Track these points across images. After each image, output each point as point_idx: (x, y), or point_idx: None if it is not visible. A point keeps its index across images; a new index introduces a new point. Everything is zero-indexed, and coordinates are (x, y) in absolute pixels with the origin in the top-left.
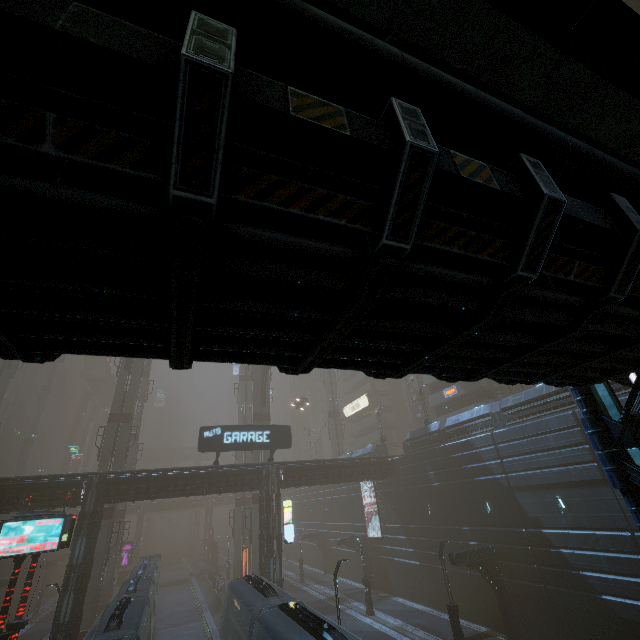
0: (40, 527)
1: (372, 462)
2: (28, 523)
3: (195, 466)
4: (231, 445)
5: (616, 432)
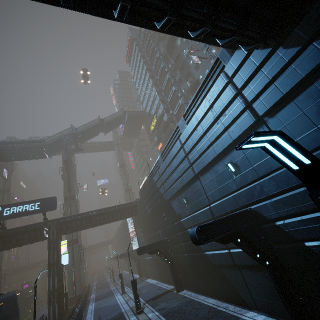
0: None
1: (122, 208)
2: None
3: None
4: (9, 215)
5: None
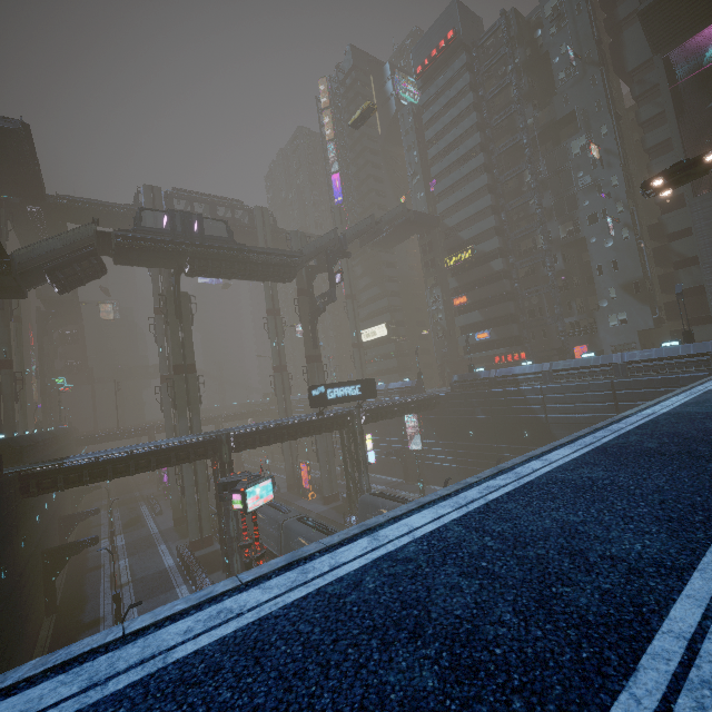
0: (262, 488)
1: (426, 399)
2: (256, 487)
3: (304, 418)
4: (334, 400)
5: None
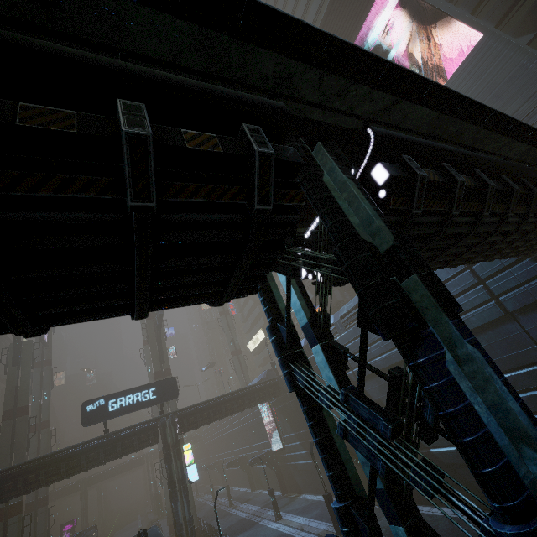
0: None
1: (260, 387)
2: None
3: (84, 441)
4: (117, 411)
5: (285, 336)
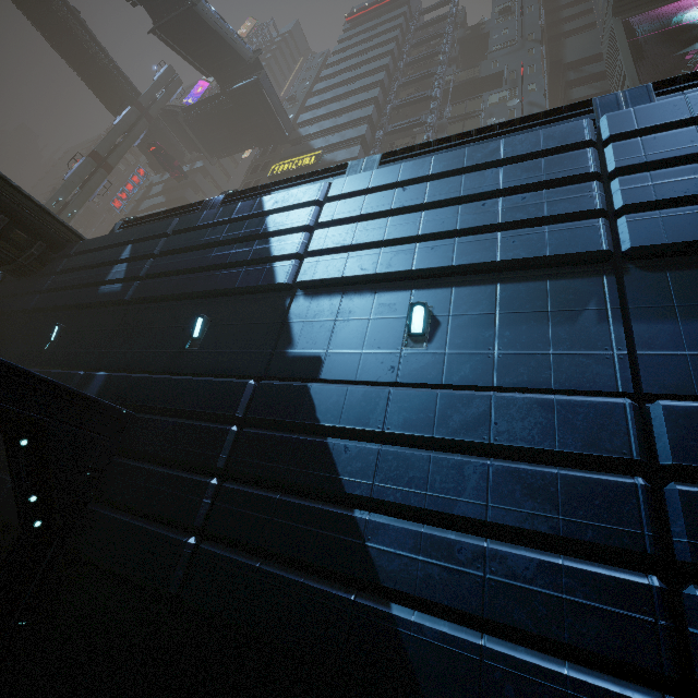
0: None
1: None
2: None
3: None
4: None
5: None
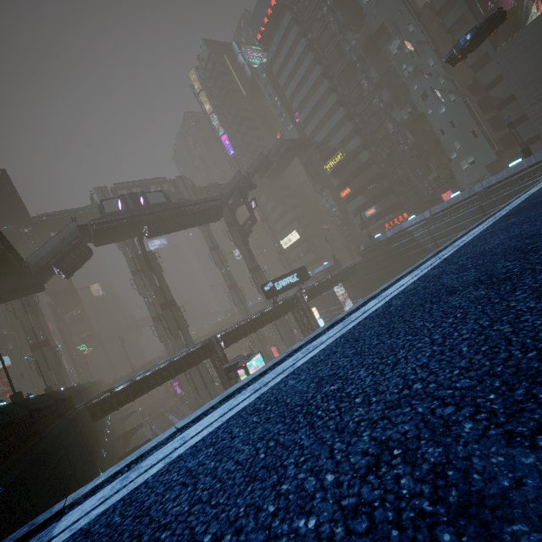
0: (256, 360)
1: (346, 270)
2: (252, 361)
3: (265, 309)
4: (281, 289)
5: None
